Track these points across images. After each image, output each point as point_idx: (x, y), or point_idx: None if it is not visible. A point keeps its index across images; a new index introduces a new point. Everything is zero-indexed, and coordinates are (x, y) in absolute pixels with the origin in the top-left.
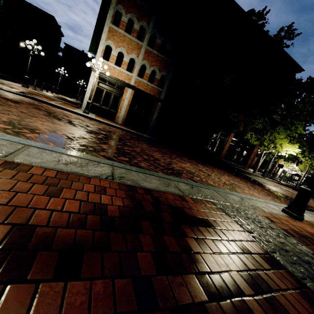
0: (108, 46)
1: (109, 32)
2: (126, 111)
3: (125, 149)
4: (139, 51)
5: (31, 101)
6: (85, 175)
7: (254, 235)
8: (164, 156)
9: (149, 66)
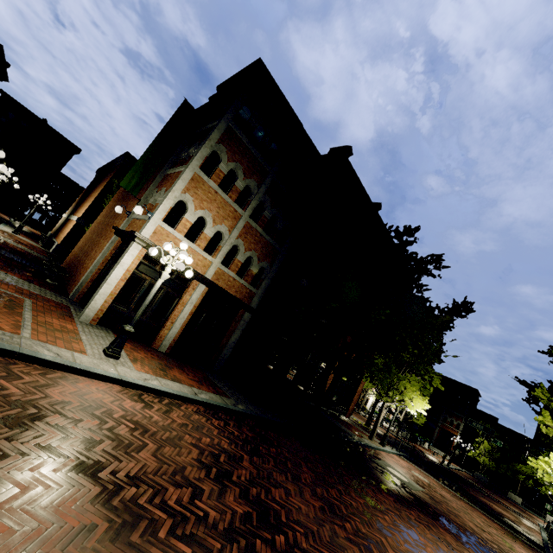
0: (180, 201)
1: (191, 180)
2: (183, 326)
3: None
4: (234, 223)
5: None
6: None
7: None
8: (361, 550)
9: (245, 249)
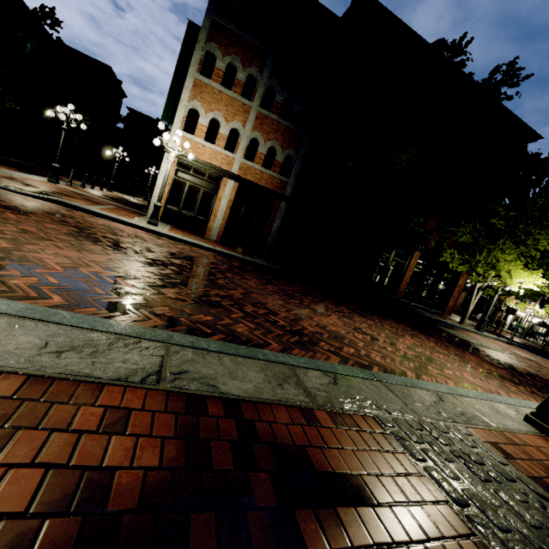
0: (192, 110)
1: (195, 87)
2: (225, 218)
3: (211, 294)
4: (245, 117)
5: (55, 208)
6: (92, 380)
7: (472, 511)
8: (287, 304)
9: (265, 140)
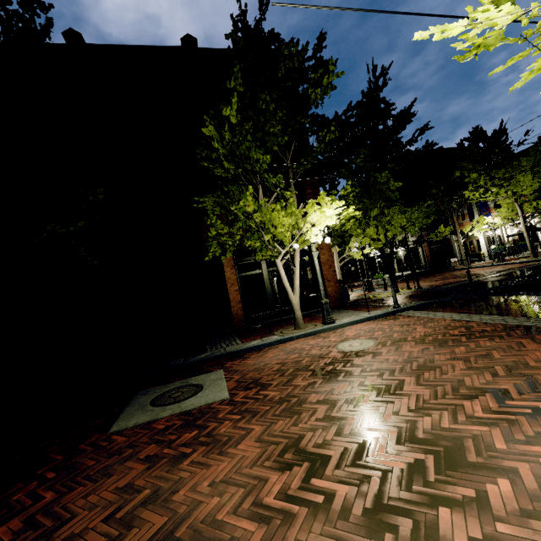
0: None
1: None
2: None
3: None
4: None
5: None
6: None
7: None
8: None
9: None
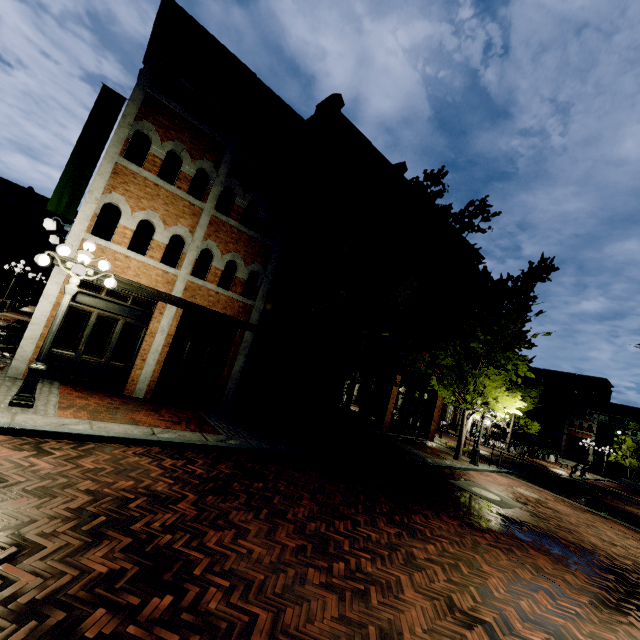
0: (109, 205)
1: (115, 174)
2: (161, 361)
3: None
4: (194, 221)
5: None
6: None
7: None
8: (342, 599)
9: (221, 252)
